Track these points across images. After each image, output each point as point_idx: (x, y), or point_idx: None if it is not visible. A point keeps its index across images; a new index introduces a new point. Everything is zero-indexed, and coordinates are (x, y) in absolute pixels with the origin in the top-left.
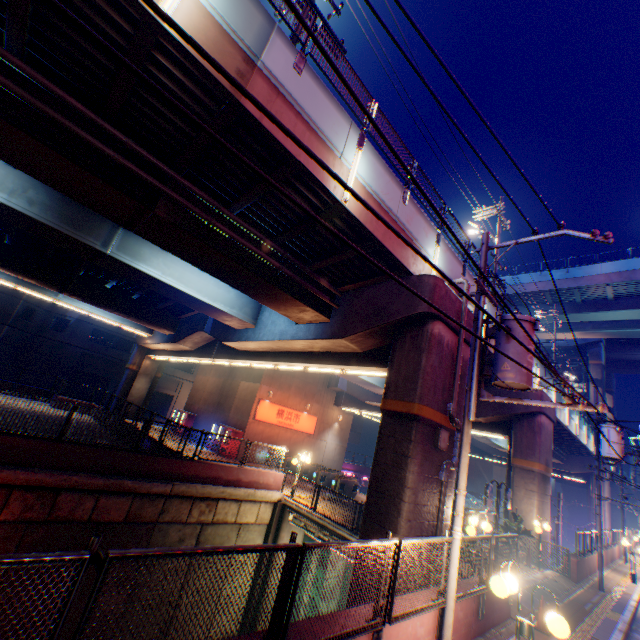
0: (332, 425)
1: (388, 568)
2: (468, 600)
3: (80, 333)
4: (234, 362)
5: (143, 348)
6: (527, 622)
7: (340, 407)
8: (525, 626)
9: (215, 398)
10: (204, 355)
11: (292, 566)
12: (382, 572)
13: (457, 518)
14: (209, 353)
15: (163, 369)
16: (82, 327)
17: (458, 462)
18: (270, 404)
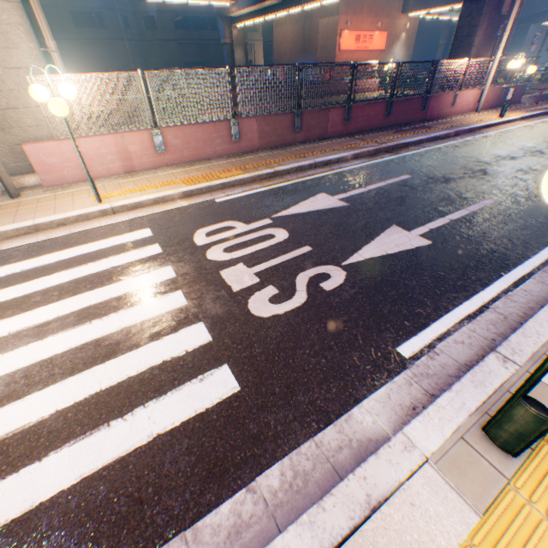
0: (399, 38)
1: (462, 72)
2: (495, 92)
3: (167, 27)
4: (323, 3)
5: (226, 21)
6: (518, 75)
7: (406, 16)
8: (516, 77)
9: (299, 47)
10: (293, 6)
11: (434, 69)
12: (459, 76)
13: (499, 49)
14: (297, 2)
15: (246, 36)
16: (165, 20)
17: (508, 17)
18: (348, 35)
